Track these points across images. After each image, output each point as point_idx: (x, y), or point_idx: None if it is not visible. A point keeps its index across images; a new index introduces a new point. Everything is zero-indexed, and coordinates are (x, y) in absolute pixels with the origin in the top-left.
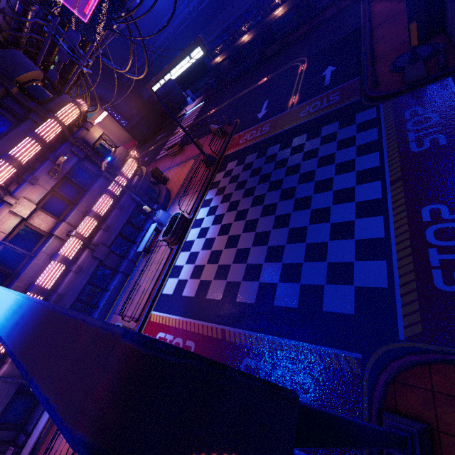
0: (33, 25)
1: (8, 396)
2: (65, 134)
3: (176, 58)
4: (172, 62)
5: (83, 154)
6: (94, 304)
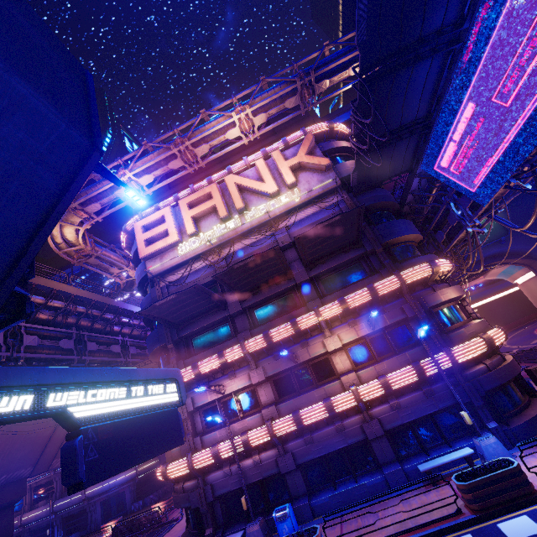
0: (437, 197)
1: (237, 485)
2: (402, 290)
3: None
4: None
5: (412, 314)
6: (335, 482)
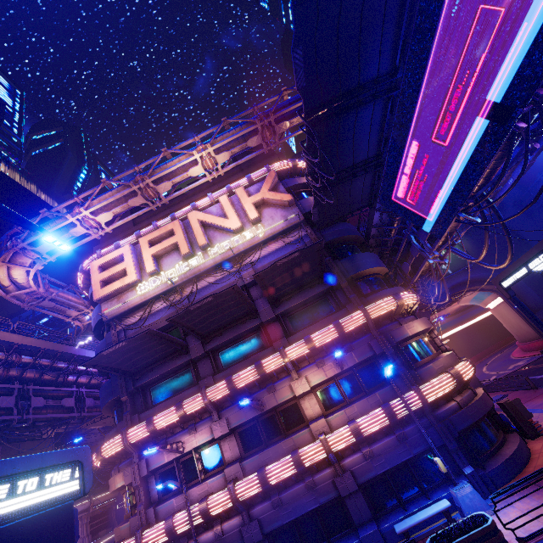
0: (400, 230)
1: None
2: (369, 326)
3: (539, 243)
4: (532, 249)
5: (380, 350)
6: None
